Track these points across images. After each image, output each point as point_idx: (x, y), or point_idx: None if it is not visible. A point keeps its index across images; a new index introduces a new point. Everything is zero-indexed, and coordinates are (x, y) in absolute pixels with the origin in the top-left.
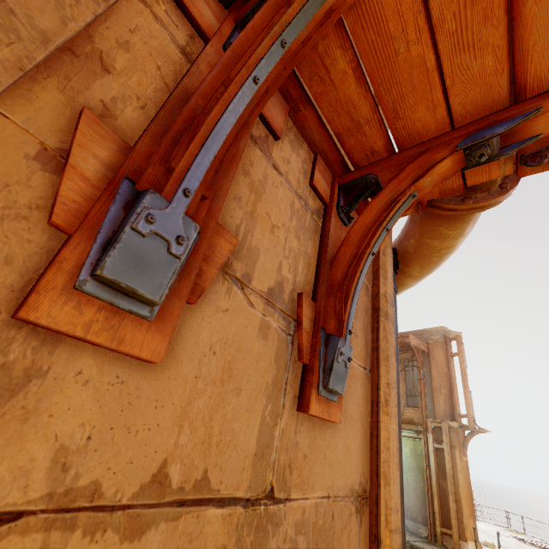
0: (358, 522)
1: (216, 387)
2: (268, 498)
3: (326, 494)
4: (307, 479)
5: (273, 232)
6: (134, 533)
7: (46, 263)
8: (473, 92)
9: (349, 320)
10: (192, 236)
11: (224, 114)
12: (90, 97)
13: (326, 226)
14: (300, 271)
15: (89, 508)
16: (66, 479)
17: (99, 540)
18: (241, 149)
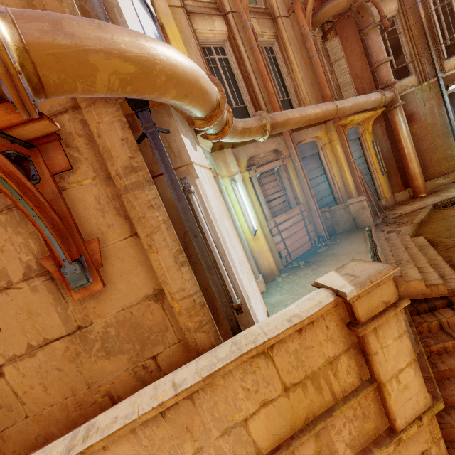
0: (159, 304)
1: (29, 320)
2: (80, 329)
3: (121, 309)
4: (102, 313)
5: (4, 252)
6: (33, 356)
7: None
8: None
9: (59, 256)
10: None
11: None
12: None
13: None
14: (34, 247)
15: (17, 358)
16: (7, 357)
17: (25, 360)
18: None
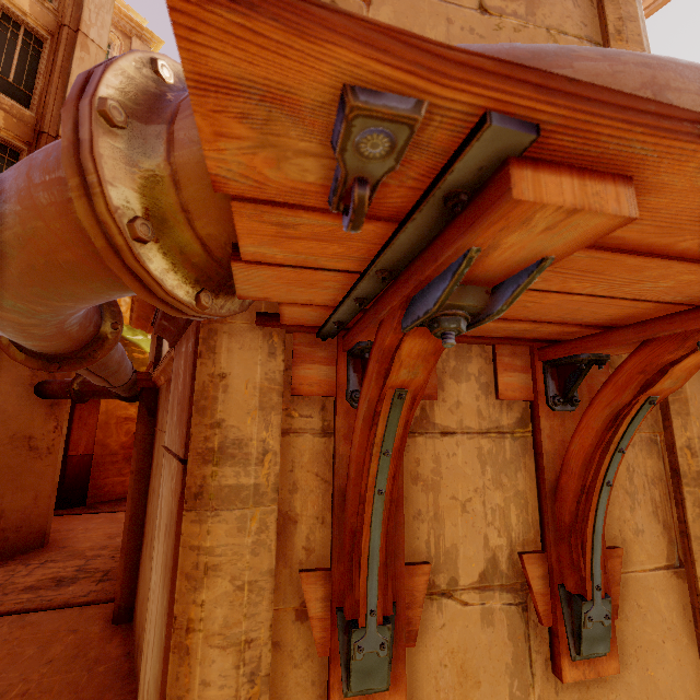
0: None
1: (456, 690)
2: None
3: None
4: None
5: (465, 511)
6: None
7: (327, 673)
8: (690, 289)
9: (593, 574)
10: (389, 634)
11: (370, 534)
12: (297, 552)
13: (537, 439)
14: (515, 522)
15: None
16: None
17: None
18: (400, 483)
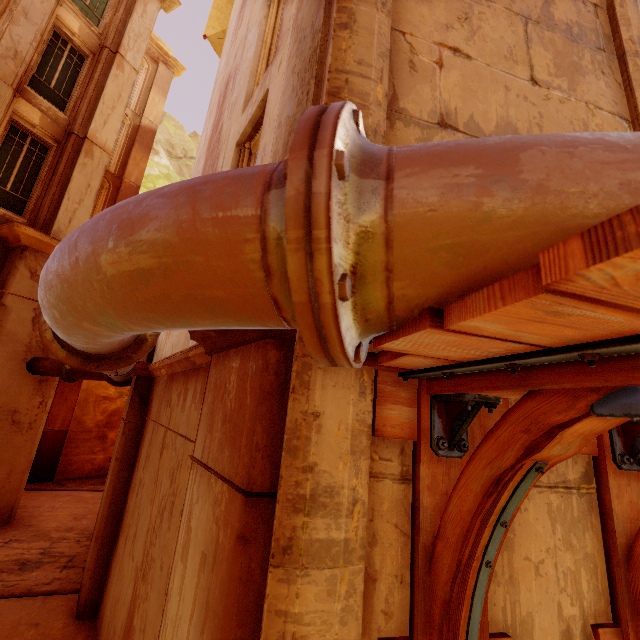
0: None
1: None
2: None
3: None
4: None
5: (538, 574)
6: None
7: None
8: None
9: None
10: None
11: (471, 610)
12: (376, 616)
13: (604, 497)
14: (585, 589)
15: None
16: None
17: None
18: None
